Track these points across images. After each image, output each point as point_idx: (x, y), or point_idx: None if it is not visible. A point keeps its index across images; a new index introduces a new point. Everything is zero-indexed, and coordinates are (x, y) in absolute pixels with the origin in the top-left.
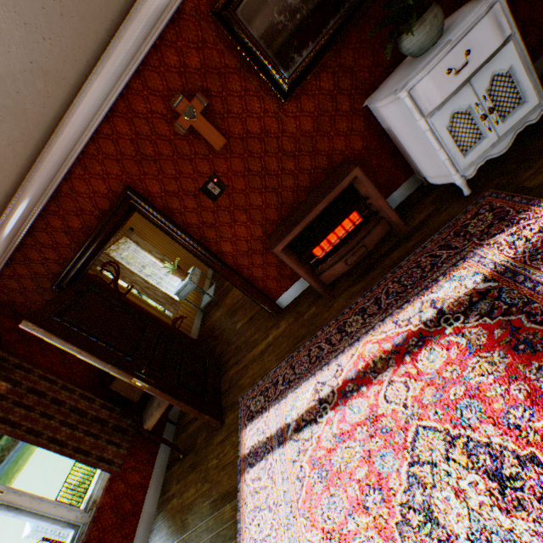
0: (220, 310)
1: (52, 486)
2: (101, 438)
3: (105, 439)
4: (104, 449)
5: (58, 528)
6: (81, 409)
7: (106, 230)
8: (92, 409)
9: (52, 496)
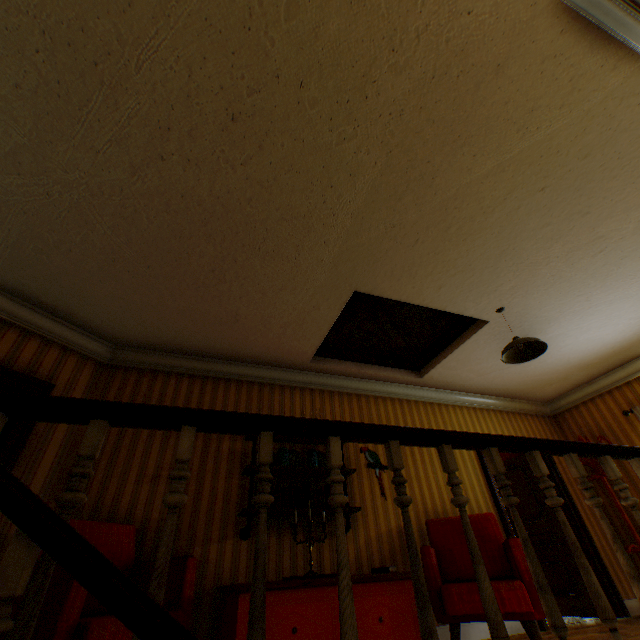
0: None
1: None
2: None
3: None
4: None
5: None
6: None
7: None
8: None
9: None
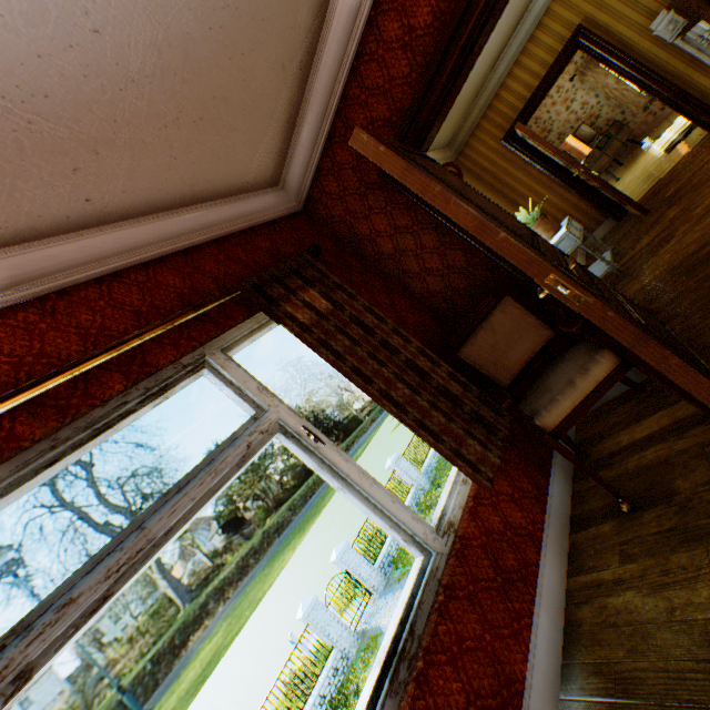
0: (637, 281)
1: (350, 527)
2: (453, 422)
3: (460, 427)
4: (460, 441)
5: (397, 540)
6: (419, 368)
7: (476, 2)
8: (436, 375)
9: (351, 536)
